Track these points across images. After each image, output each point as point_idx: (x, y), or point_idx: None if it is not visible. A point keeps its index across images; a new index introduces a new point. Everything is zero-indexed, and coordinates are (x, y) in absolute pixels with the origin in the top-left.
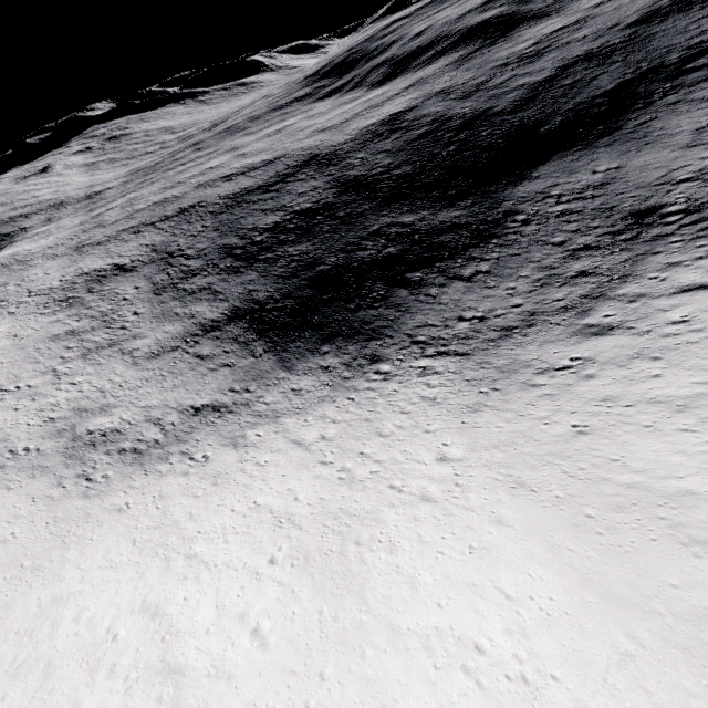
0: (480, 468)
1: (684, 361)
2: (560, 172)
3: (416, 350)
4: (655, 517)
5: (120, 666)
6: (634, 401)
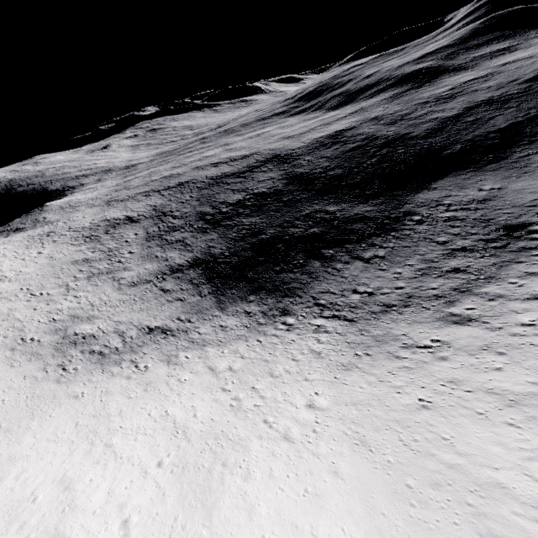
0: (336, 420)
1: (524, 360)
2: (453, 186)
3: (316, 310)
4: (463, 501)
5: (28, 524)
6: (474, 387)
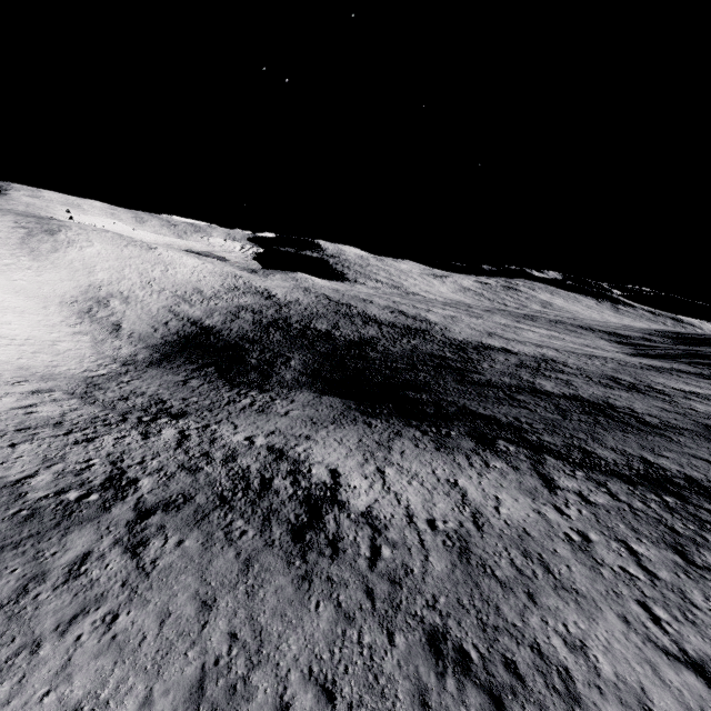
0: None
1: None
2: (316, 402)
3: (120, 371)
4: None
5: None
6: None
